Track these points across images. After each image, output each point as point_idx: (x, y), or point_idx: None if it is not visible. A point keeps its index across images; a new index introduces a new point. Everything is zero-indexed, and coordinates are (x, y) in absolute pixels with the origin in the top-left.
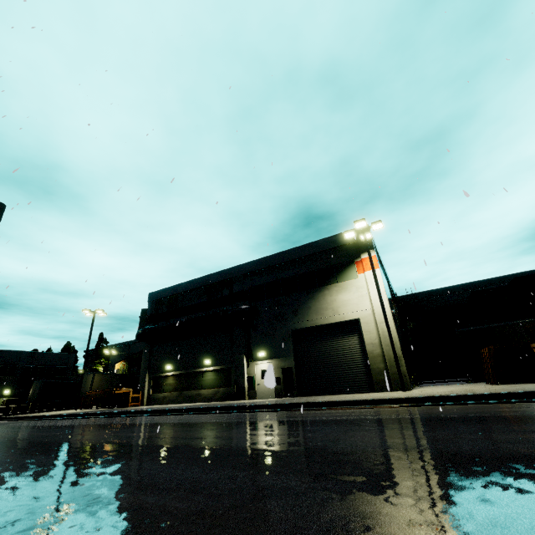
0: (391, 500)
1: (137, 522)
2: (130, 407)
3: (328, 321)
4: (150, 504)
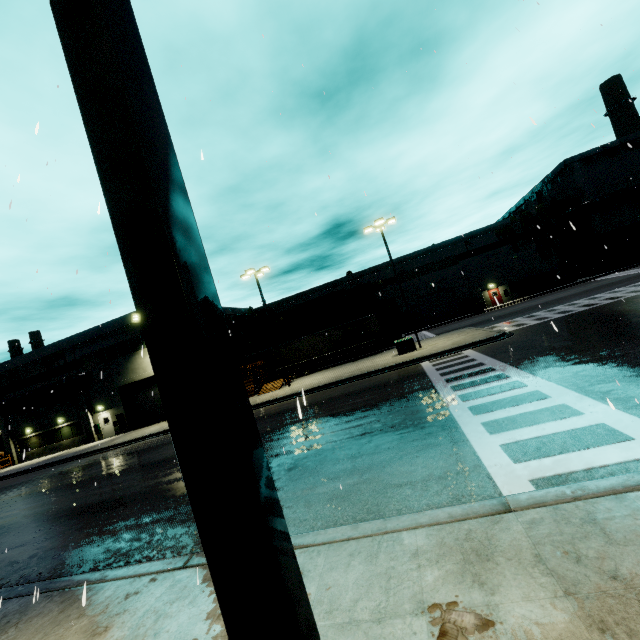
0: None
1: None
2: (1, 470)
3: (141, 377)
4: None
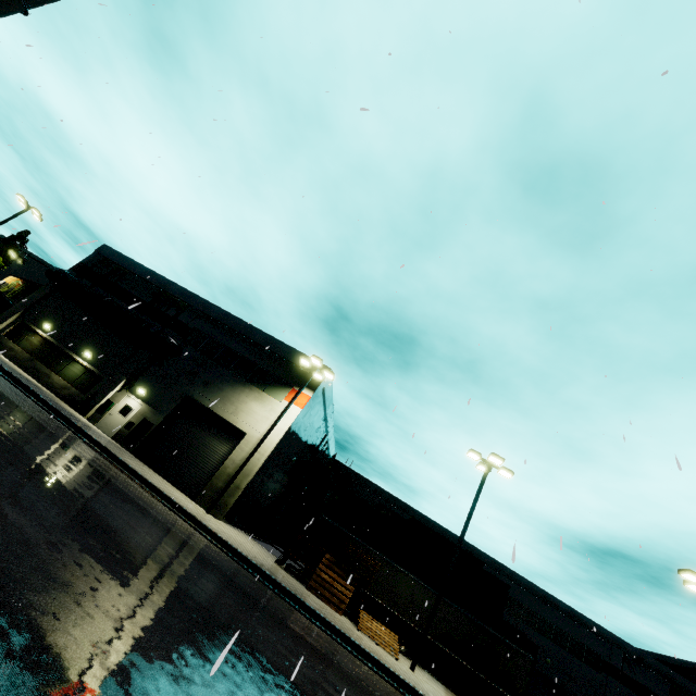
0: None
1: None
2: None
3: (223, 414)
4: None
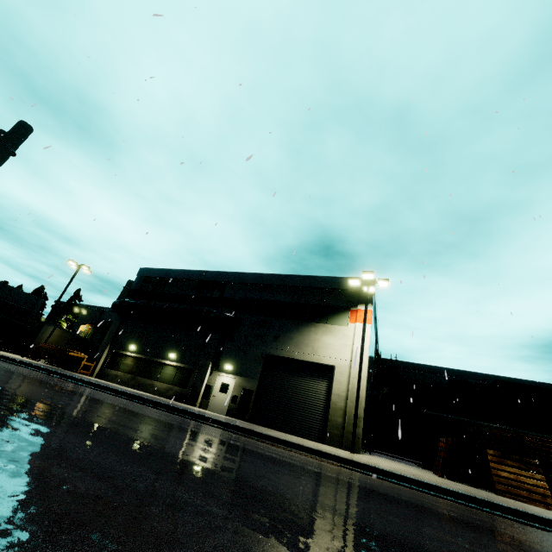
0: (280, 548)
1: (31, 487)
2: (79, 373)
3: (304, 357)
4: (52, 474)
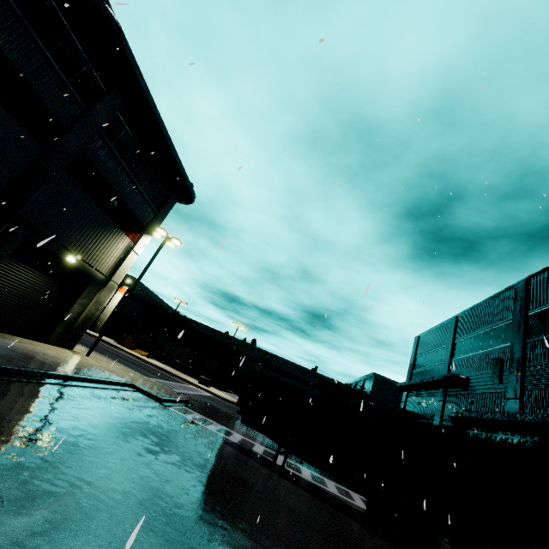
0: None
1: None
2: None
3: None
4: None
